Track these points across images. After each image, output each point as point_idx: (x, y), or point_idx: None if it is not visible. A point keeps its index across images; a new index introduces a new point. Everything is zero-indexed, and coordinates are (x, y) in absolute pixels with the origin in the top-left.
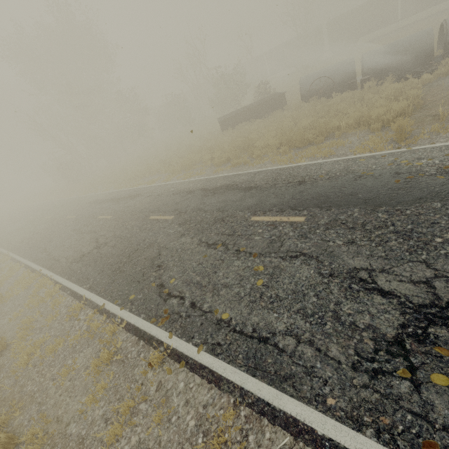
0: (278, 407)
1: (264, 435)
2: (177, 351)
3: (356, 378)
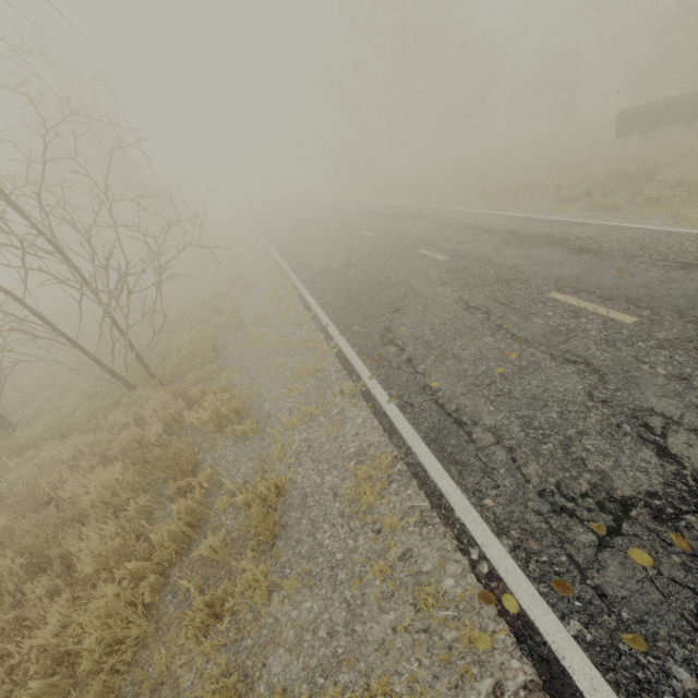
0: (432, 478)
1: (407, 490)
2: (370, 393)
3: (535, 502)
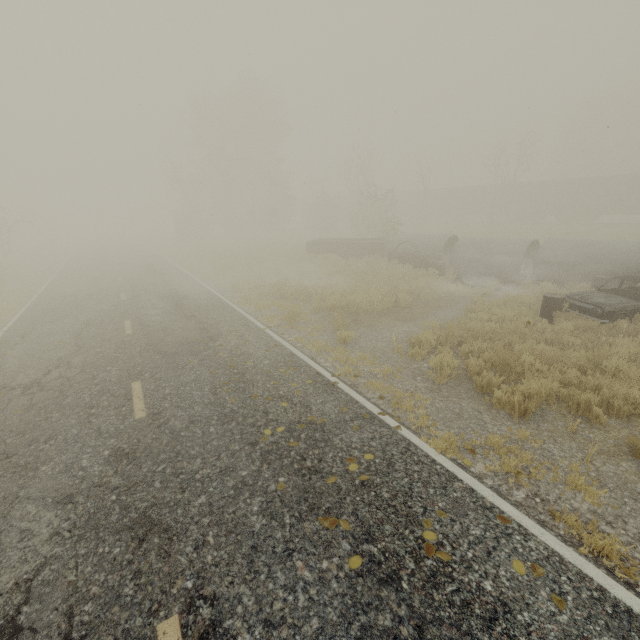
0: None
1: None
2: None
3: None
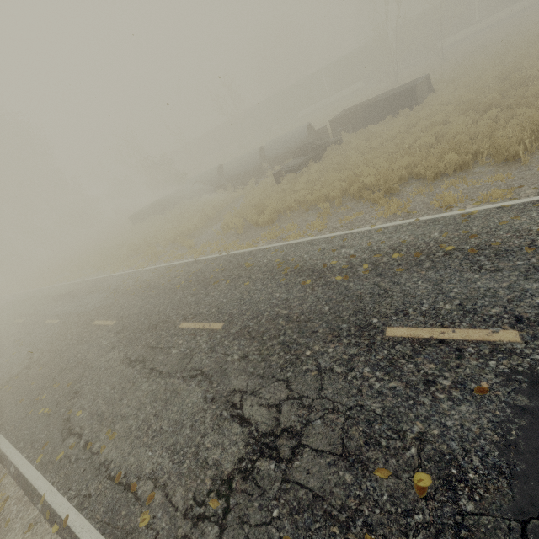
0: None
1: None
2: None
3: None
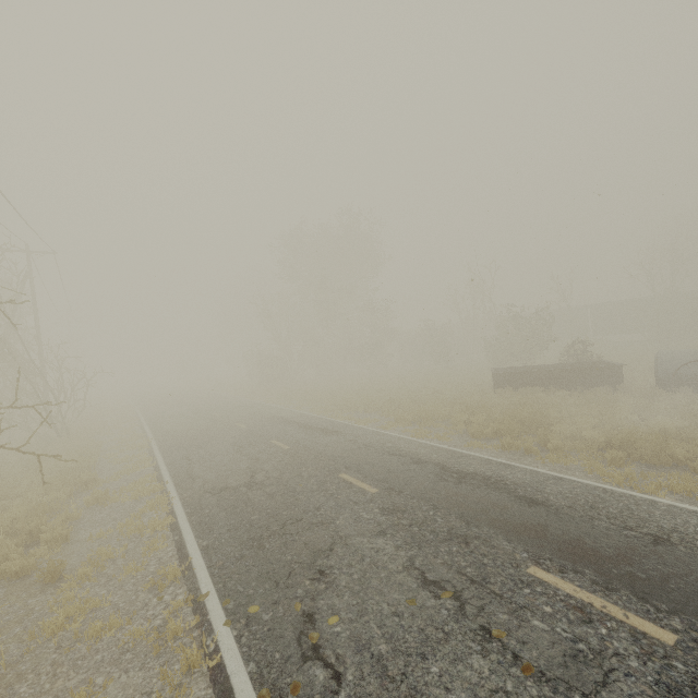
0: None
1: None
2: None
3: None
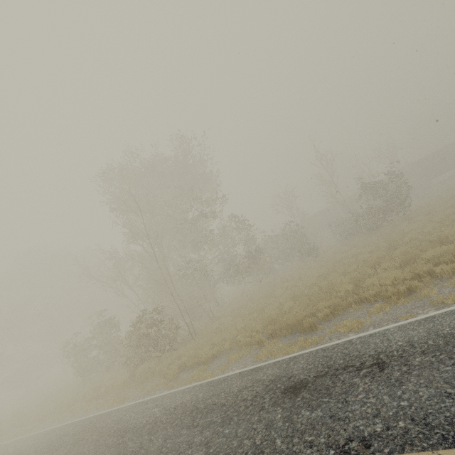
0: None
1: None
2: None
3: None
